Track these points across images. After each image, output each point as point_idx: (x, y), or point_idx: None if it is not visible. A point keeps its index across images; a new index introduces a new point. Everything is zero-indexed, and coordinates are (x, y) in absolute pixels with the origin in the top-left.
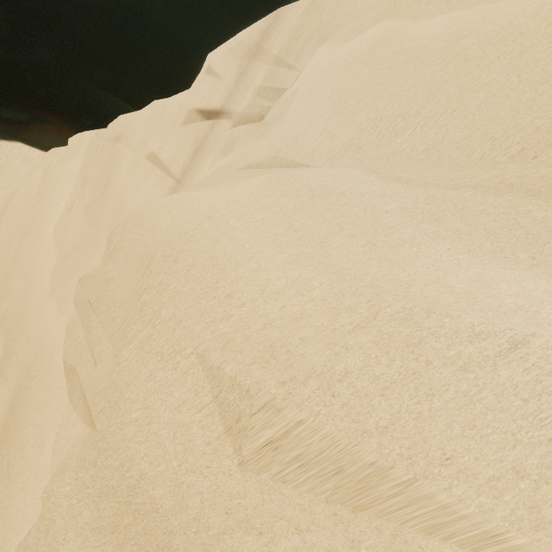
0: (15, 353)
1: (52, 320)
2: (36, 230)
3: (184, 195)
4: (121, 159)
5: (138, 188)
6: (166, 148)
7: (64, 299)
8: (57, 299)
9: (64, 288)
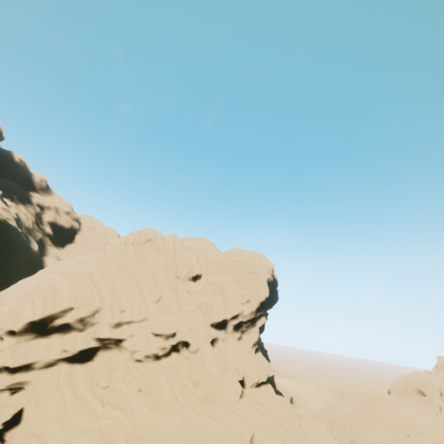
0: None
1: None
2: None
3: None
4: None
5: None
6: None
7: None
8: None
9: None
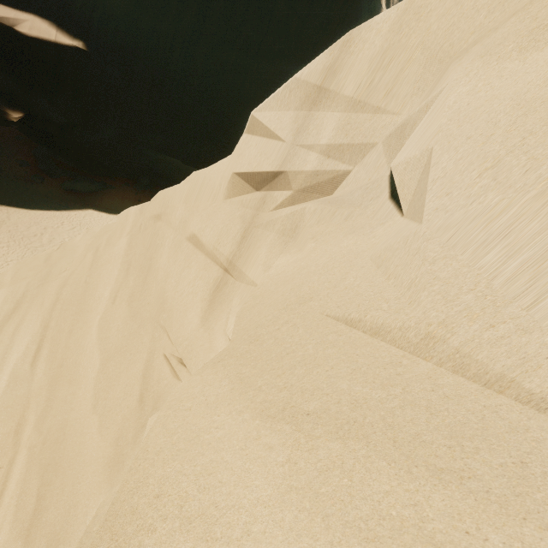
0: (46, 508)
1: (91, 449)
2: (82, 326)
3: (232, 473)
4: (162, 241)
5: (180, 277)
6: (208, 230)
7: (105, 416)
8: (99, 414)
9: (106, 401)
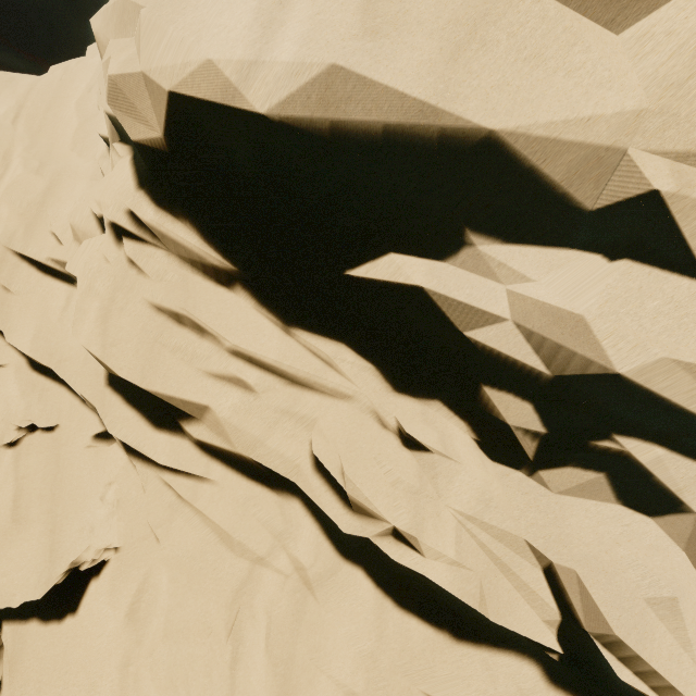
0: (49, 165)
1: (74, 159)
2: (60, 105)
3: None
4: None
5: None
6: None
7: (84, 150)
8: (78, 152)
9: (84, 143)
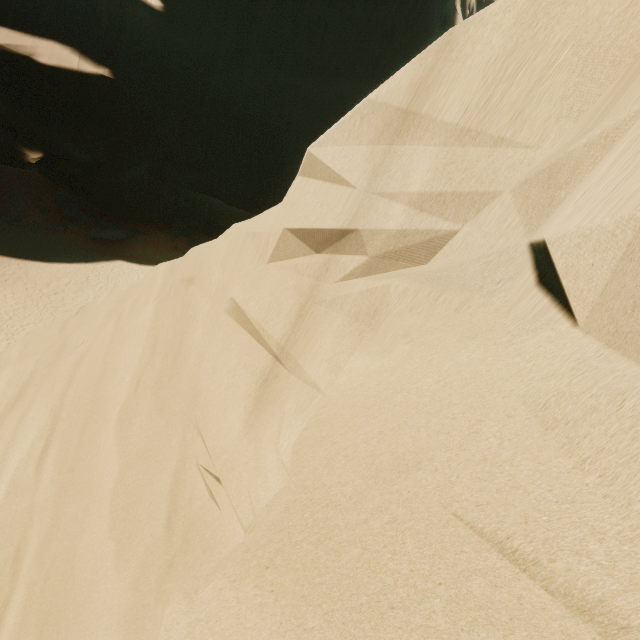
0: None
1: (104, 592)
2: (98, 418)
3: None
4: (195, 311)
5: (217, 362)
6: (252, 304)
7: (124, 544)
8: (116, 540)
9: (124, 523)
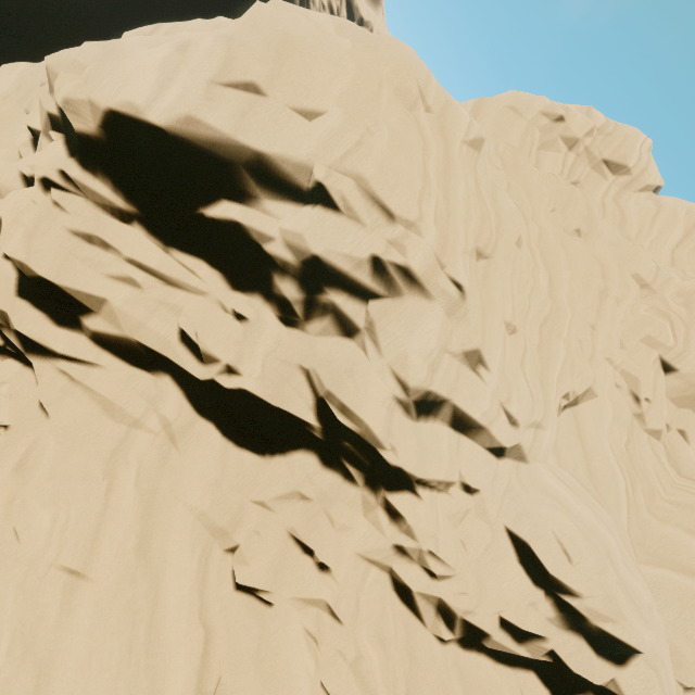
0: None
1: None
2: None
3: None
4: None
5: None
6: None
7: None
8: None
9: None
